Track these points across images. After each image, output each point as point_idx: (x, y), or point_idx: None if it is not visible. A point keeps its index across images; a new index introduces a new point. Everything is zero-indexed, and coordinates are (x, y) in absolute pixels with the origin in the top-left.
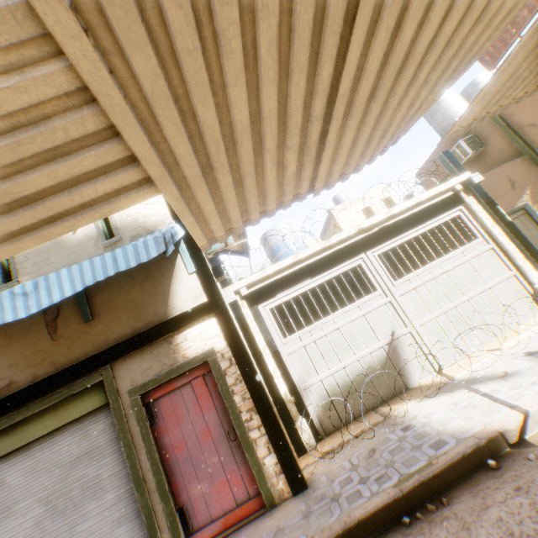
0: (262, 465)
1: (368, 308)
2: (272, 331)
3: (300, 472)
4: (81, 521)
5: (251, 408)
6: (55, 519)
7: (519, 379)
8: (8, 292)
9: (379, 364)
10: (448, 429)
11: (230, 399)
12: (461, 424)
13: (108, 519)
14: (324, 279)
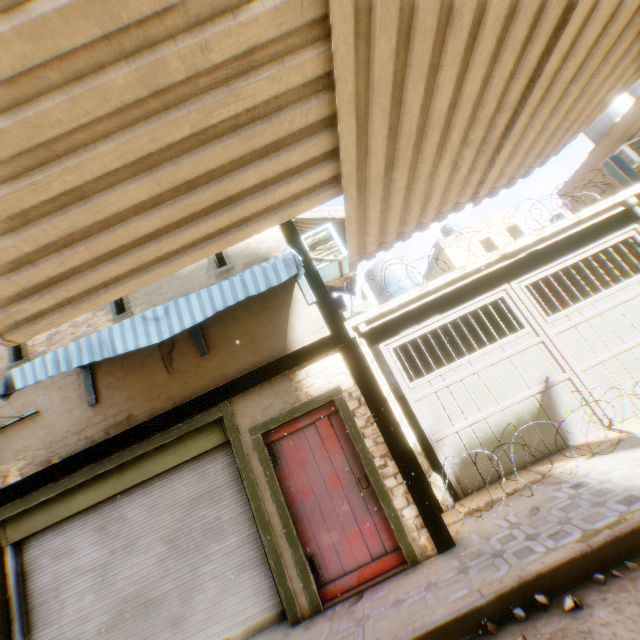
0: (400, 517)
1: (514, 349)
2: (396, 374)
3: (446, 528)
4: (204, 563)
5: (385, 453)
6: (177, 559)
7: None
8: (139, 317)
9: (529, 416)
10: (639, 484)
11: (361, 443)
12: None
13: (231, 563)
14: (457, 315)
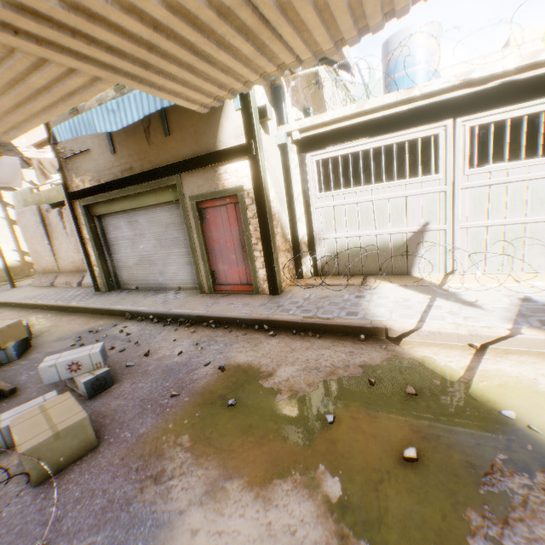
0: (257, 272)
1: (415, 190)
2: (311, 183)
3: (277, 286)
4: (172, 255)
5: (259, 238)
6: (161, 249)
7: (468, 310)
8: (105, 107)
9: (394, 246)
10: (372, 310)
11: (247, 227)
12: (380, 312)
13: (183, 260)
14: (383, 142)
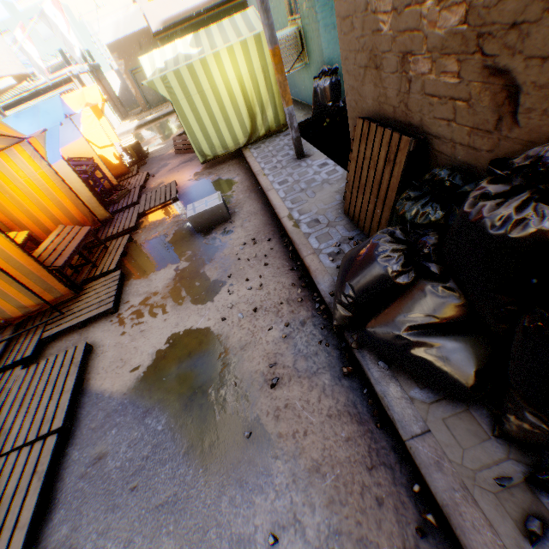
0: None
1: None
2: None
3: None
4: None
5: None
6: None
7: None
8: None
9: None
10: None
11: None
12: None
13: None
14: (16, 112)
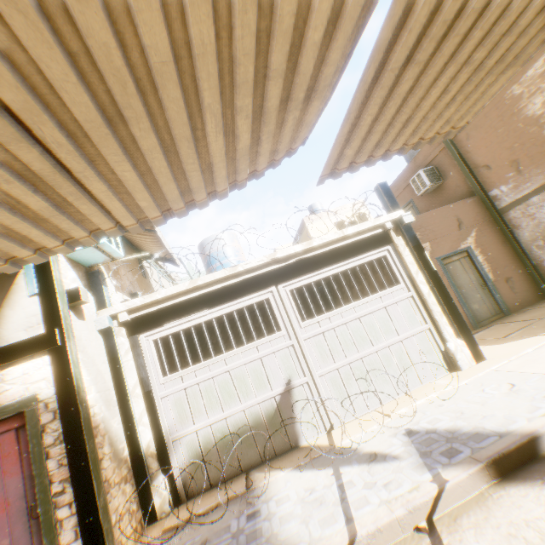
0: None
1: (267, 350)
2: (150, 367)
3: None
4: None
5: (68, 477)
6: None
7: (380, 472)
8: None
9: (266, 417)
10: (280, 534)
11: (42, 464)
12: (293, 531)
13: None
14: (223, 311)
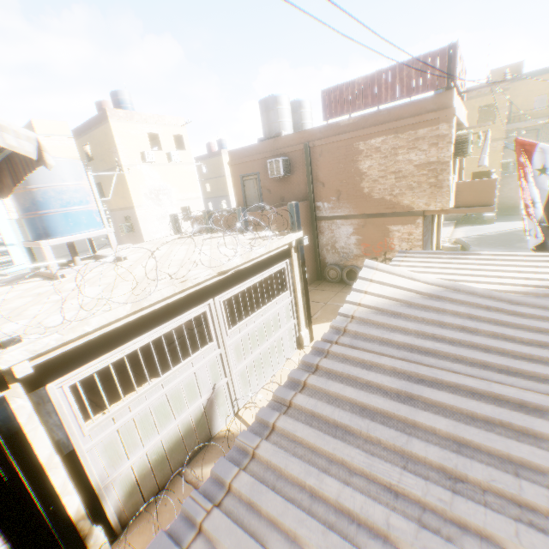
0: None
1: (201, 363)
2: (70, 422)
3: None
4: None
5: None
6: None
7: None
8: None
9: (196, 422)
10: None
11: None
12: None
13: None
14: (163, 331)
